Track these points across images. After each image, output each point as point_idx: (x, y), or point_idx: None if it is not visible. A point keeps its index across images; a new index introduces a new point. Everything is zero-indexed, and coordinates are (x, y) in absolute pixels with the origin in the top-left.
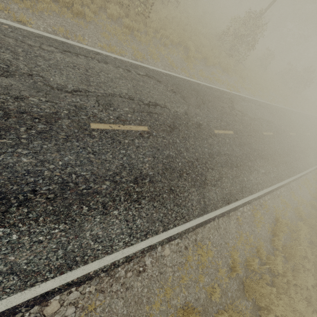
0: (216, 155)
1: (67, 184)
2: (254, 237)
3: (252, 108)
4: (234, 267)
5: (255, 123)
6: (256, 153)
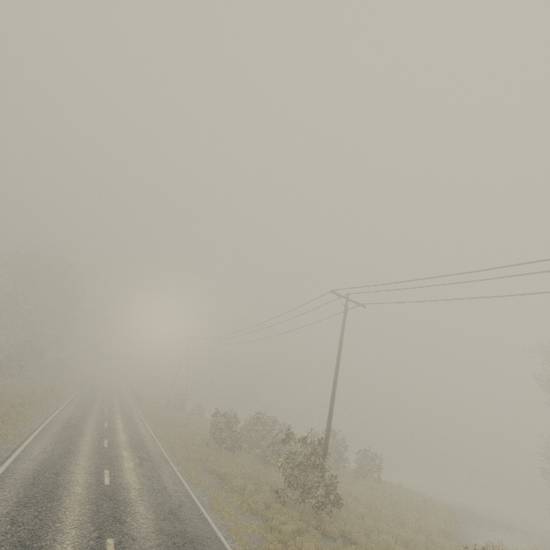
0: (84, 434)
1: (84, 417)
2: (1, 431)
3: (161, 480)
4: (7, 421)
5: (126, 469)
6: (76, 451)
